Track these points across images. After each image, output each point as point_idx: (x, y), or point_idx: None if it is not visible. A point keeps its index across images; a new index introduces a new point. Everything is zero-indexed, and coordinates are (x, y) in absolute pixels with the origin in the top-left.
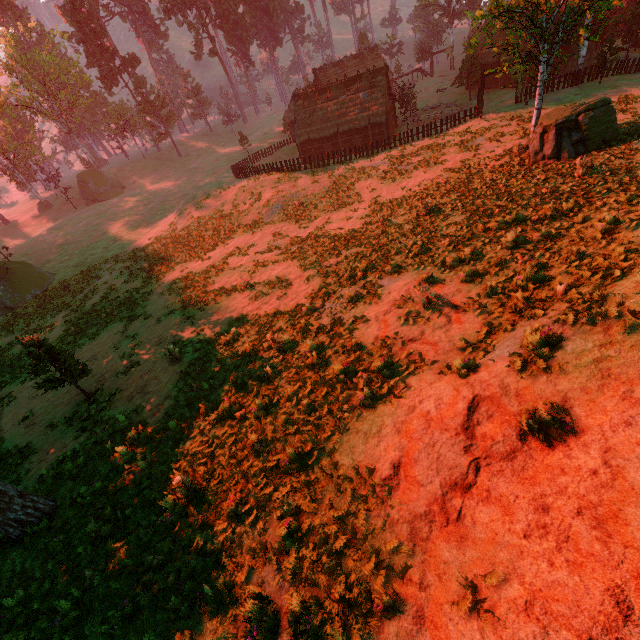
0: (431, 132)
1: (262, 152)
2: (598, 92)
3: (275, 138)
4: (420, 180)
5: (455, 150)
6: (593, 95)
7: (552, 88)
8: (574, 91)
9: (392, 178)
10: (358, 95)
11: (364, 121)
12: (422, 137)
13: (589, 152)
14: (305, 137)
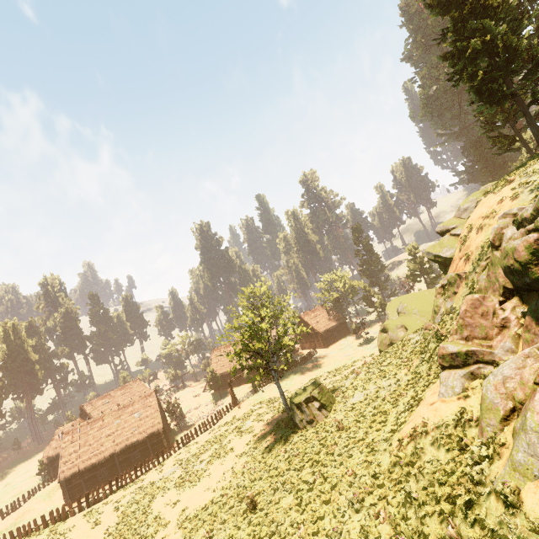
0: (207, 427)
1: (2, 511)
2: (296, 376)
3: (23, 485)
4: (221, 473)
5: (236, 436)
6: (295, 378)
7: (271, 379)
8: (283, 378)
9: (191, 481)
10: (133, 416)
11: (142, 435)
12: (201, 433)
13: (329, 411)
14: (74, 471)
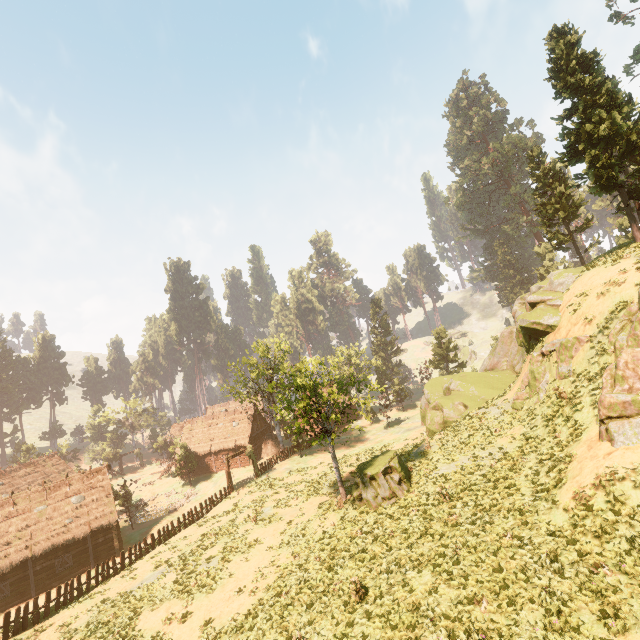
0: (193, 518)
1: None
2: (310, 460)
3: None
4: (254, 570)
5: (256, 525)
6: (311, 461)
7: (275, 462)
8: (292, 462)
9: (203, 585)
10: (69, 500)
11: (82, 530)
12: (184, 527)
13: (410, 486)
14: None
